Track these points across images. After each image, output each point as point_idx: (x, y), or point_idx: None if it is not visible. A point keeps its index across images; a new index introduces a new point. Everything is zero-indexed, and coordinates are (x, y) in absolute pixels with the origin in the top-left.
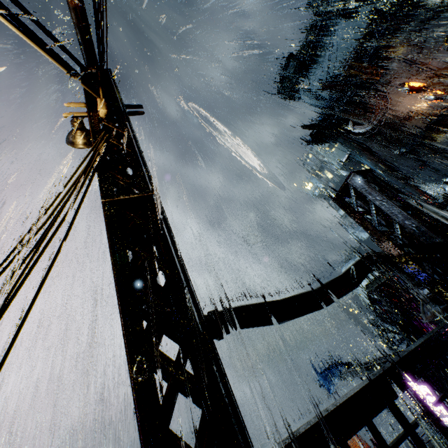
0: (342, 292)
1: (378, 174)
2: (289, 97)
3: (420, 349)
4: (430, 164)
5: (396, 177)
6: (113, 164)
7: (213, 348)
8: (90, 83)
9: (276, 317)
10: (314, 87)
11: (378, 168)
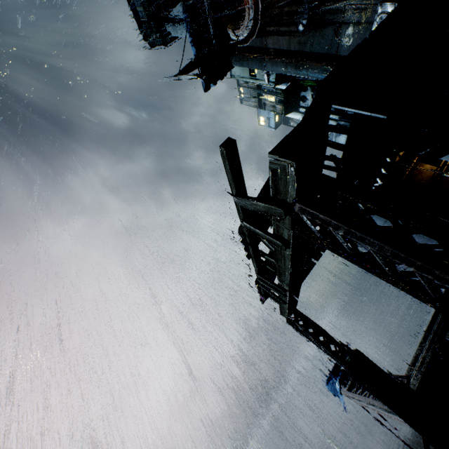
0: None
1: None
2: (163, 45)
3: None
4: (343, 22)
5: (315, 65)
6: None
7: None
8: None
9: None
10: (176, 14)
11: (290, 67)
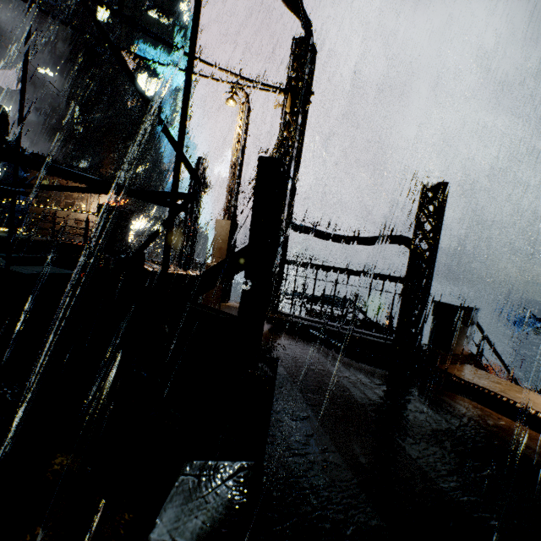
0: (356, 243)
1: (446, 191)
2: None
3: (340, 268)
4: None
5: None
6: (283, 153)
7: (280, 235)
8: (293, 63)
9: (319, 237)
10: None
11: None
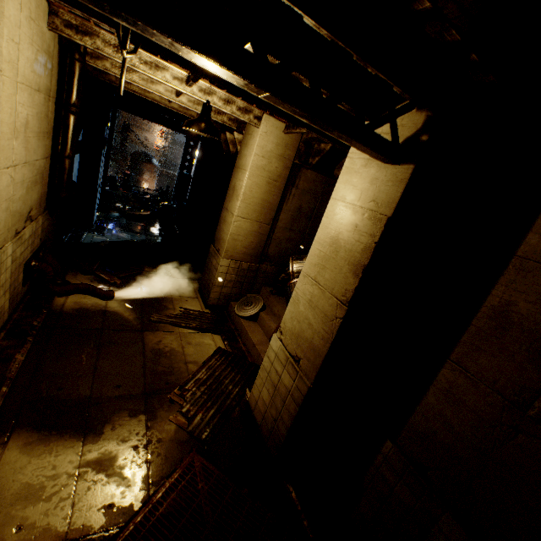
0: None
1: None
2: None
3: None
4: None
5: None
6: None
7: None
8: None
9: None
10: None
11: None
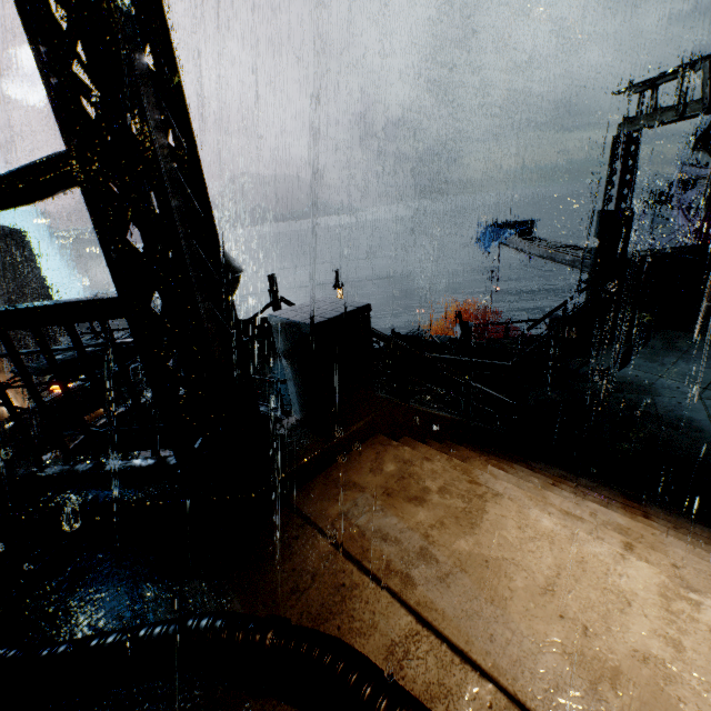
0: None
1: None
2: None
3: None
4: None
5: None
6: None
7: None
8: None
9: None
10: None
11: None
